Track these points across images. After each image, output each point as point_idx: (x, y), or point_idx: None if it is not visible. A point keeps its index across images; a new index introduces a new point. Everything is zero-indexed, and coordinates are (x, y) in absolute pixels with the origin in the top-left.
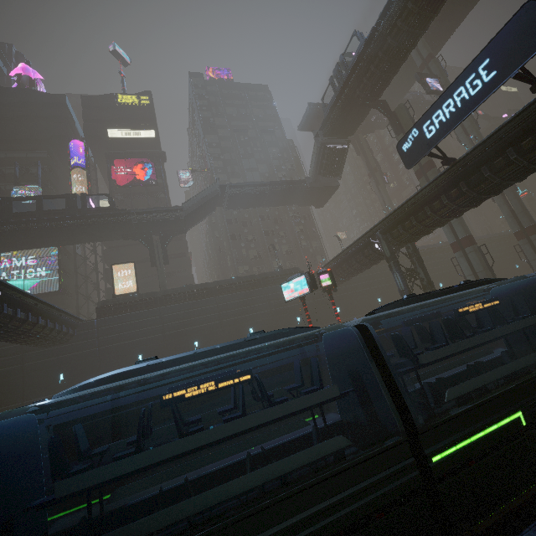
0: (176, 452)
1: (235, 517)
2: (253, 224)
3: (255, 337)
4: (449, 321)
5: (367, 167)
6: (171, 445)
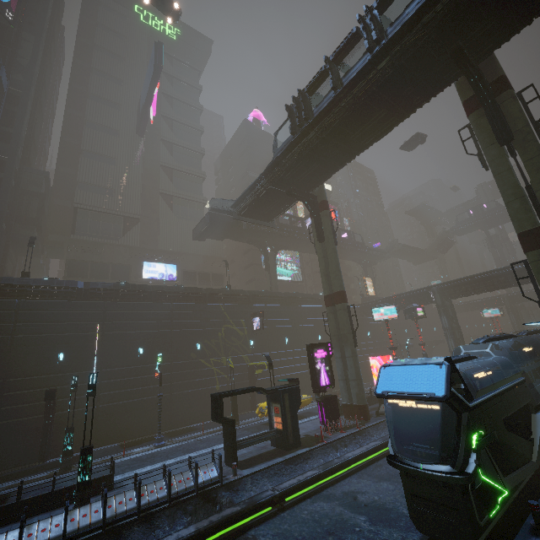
0: None
1: None
2: None
3: None
4: None
5: None
6: None
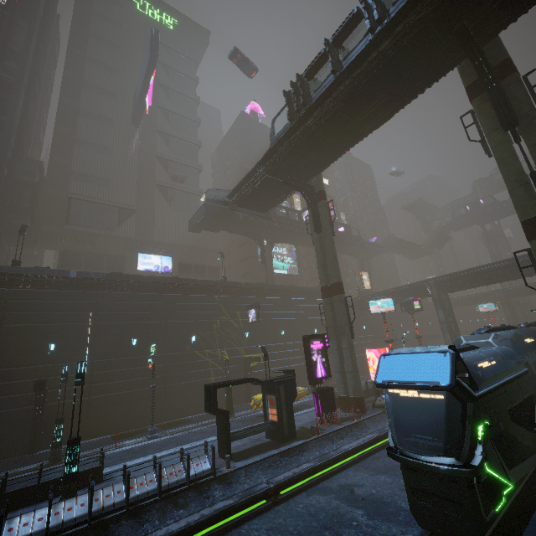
0: None
1: None
2: None
3: None
4: None
5: None
6: None
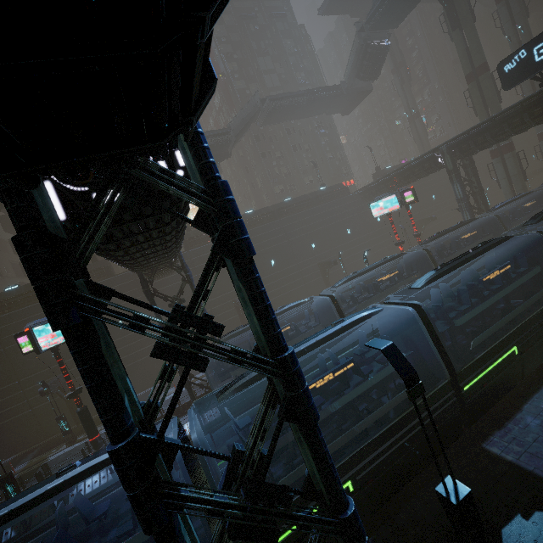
0: (491, 303)
1: (521, 324)
2: (278, 138)
3: (487, 246)
4: None
5: (391, 62)
6: (489, 300)
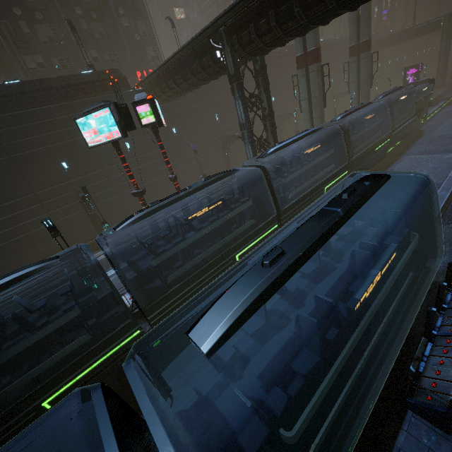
0: None
1: None
2: None
3: None
4: (327, 302)
5: None
6: None
